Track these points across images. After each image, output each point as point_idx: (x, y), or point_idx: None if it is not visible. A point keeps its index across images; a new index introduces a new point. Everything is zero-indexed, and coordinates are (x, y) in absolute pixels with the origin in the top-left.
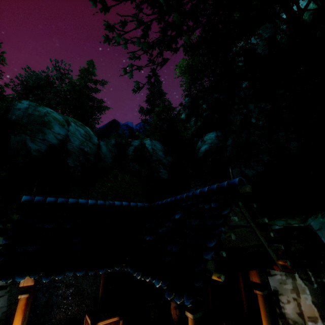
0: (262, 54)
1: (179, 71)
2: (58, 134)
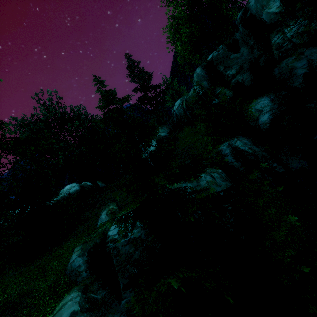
0: None
1: (172, 44)
2: None
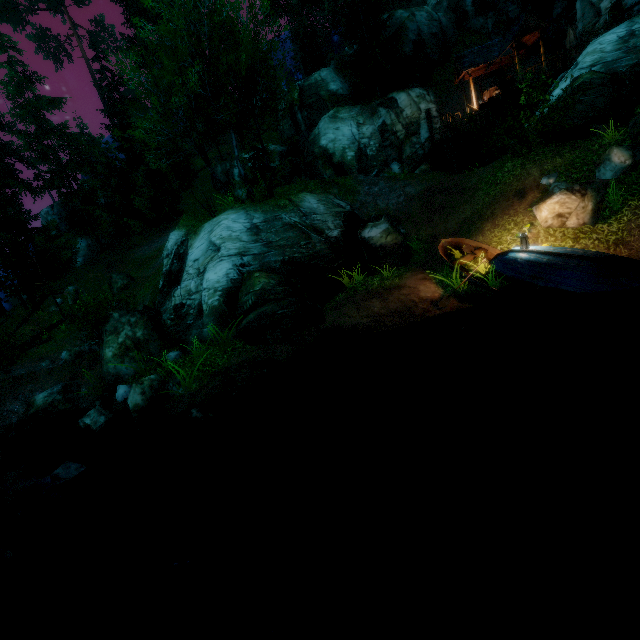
0: None
1: None
2: (413, 30)
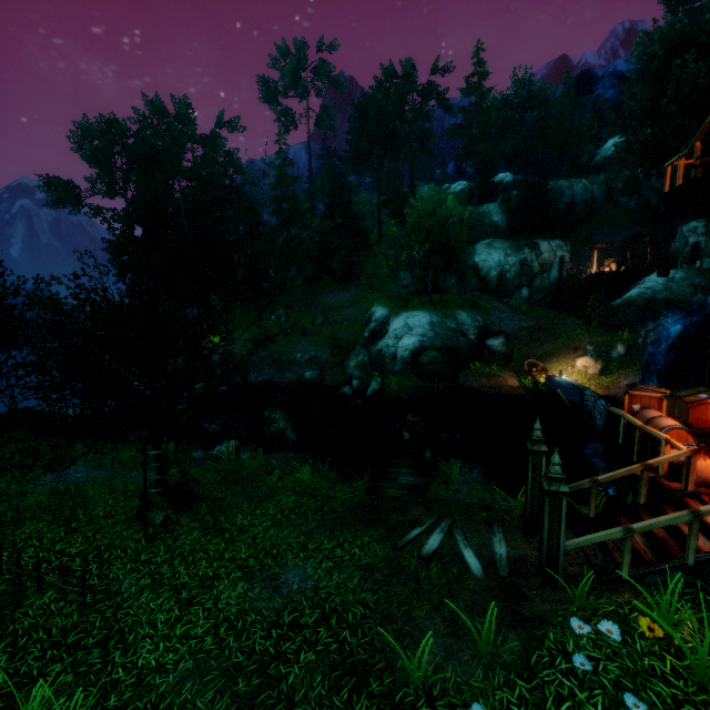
0: None
1: None
2: (568, 195)
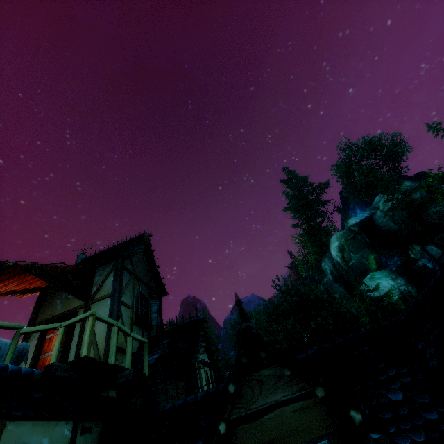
0: (337, 275)
1: (302, 266)
2: None
